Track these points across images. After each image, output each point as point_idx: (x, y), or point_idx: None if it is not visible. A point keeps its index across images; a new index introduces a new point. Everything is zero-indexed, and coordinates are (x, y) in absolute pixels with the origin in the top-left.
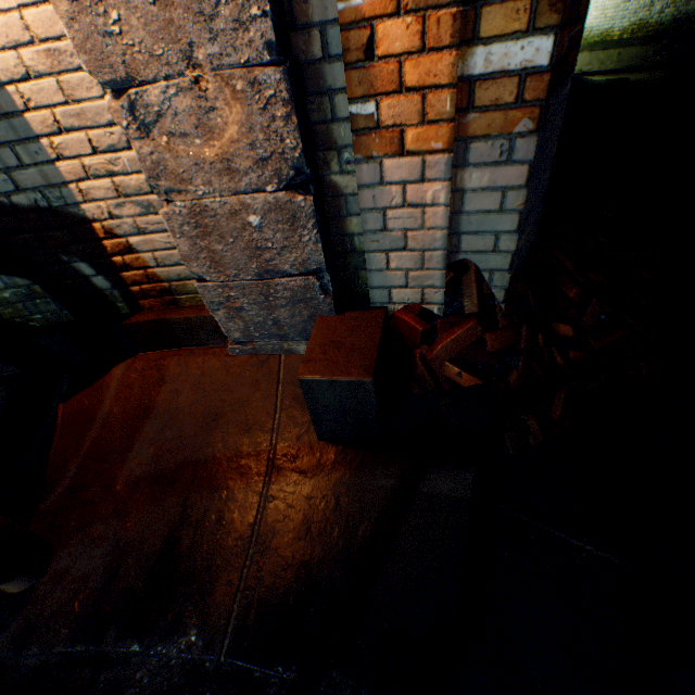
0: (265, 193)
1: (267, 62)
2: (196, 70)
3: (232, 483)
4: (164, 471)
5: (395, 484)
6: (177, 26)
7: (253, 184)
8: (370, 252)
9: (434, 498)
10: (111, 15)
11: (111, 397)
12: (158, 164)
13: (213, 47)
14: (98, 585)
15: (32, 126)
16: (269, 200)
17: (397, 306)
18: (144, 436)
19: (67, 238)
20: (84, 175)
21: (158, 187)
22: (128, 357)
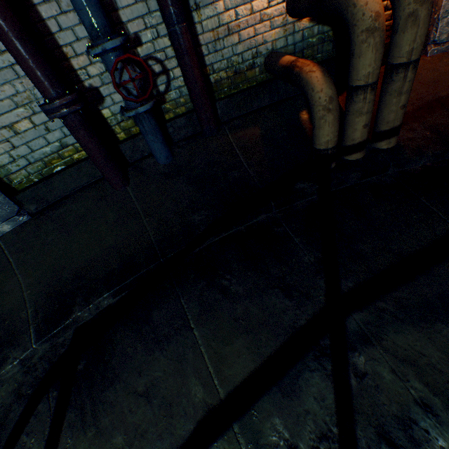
0: None
1: None
2: None
3: None
4: (419, 107)
5: None
6: None
7: None
8: None
9: None
10: None
11: None
12: None
13: None
14: (434, 136)
15: None
16: None
17: None
18: None
19: None
20: None
21: None
22: None
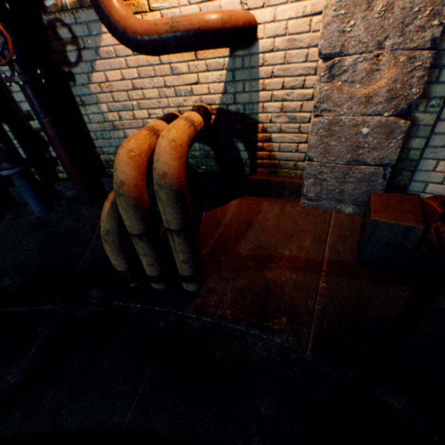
0: (381, 117)
1: (426, 48)
2: (378, 50)
3: (300, 271)
4: (258, 256)
5: (410, 297)
6: (383, 29)
7: (377, 111)
8: (425, 159)
9: (440, 311)
10: (349, 23)
11: (230, 214)
12: (326, 96)
13: (398, 39)
14: (231, 299)
15: (259, 74)
16: (381, 120)
17: (426, 195)
18: (247, 237)
19: (242, 130)
20: (269, 99)
21: (318, 107)
22: (239, 197)
